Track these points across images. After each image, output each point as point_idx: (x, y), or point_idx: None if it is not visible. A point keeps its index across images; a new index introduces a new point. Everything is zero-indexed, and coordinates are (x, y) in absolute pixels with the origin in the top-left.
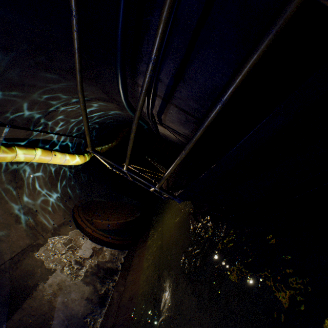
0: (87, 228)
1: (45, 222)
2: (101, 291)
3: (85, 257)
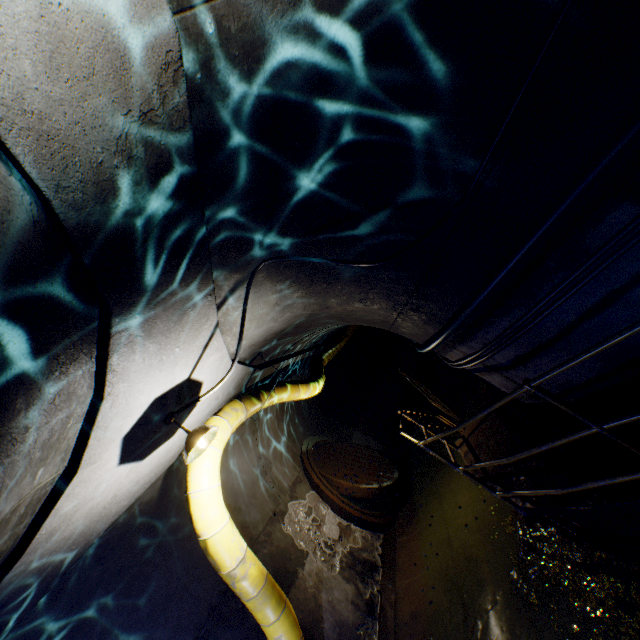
0: (327, 491)
1: (280, 477)
2: (366, 594)
3: (333, 537)
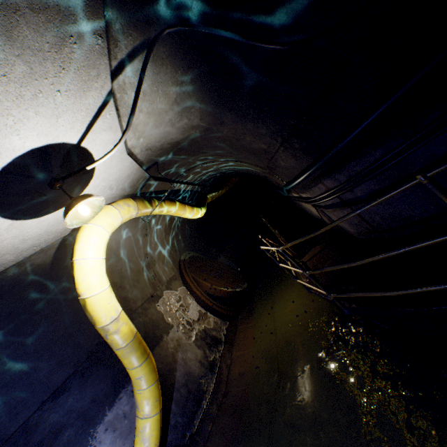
0: (194, 288)
1: (160, 273)
2: (210, 358)
3: (193, 318)
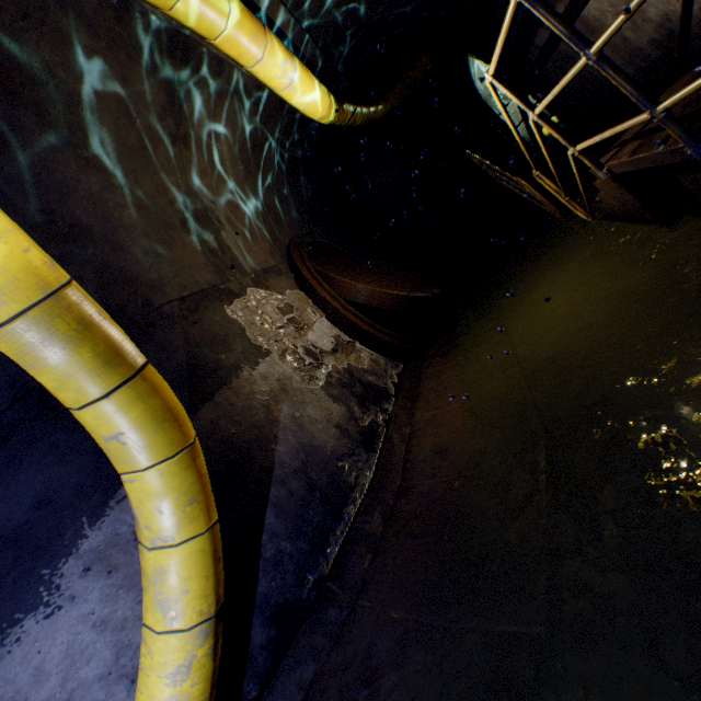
0: (323, 292)
1: (238, 252)
2: (363, 422)
3: (322, 348)
